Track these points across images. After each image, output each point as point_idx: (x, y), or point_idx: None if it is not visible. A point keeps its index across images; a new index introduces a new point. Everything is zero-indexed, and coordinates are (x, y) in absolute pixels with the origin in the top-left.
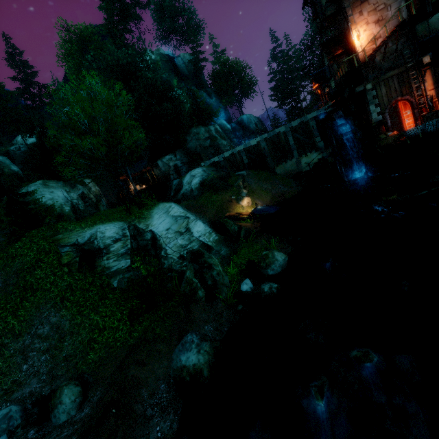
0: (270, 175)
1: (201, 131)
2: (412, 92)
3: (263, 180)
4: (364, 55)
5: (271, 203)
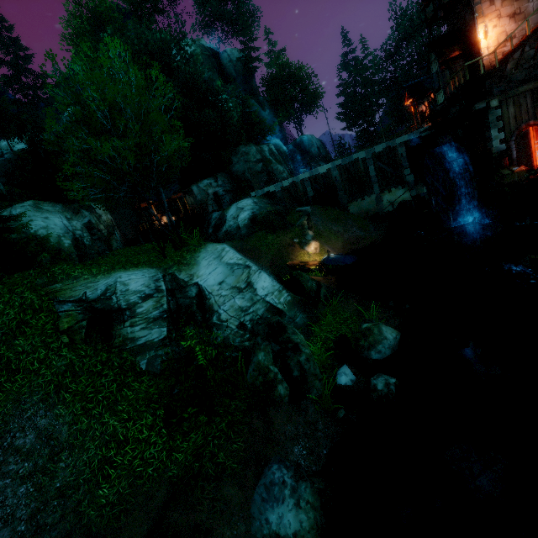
0: (342, 215)
1: (251, 150)
2: None
3: (332, 219)
4: (490, 61)
5: (344, 251)
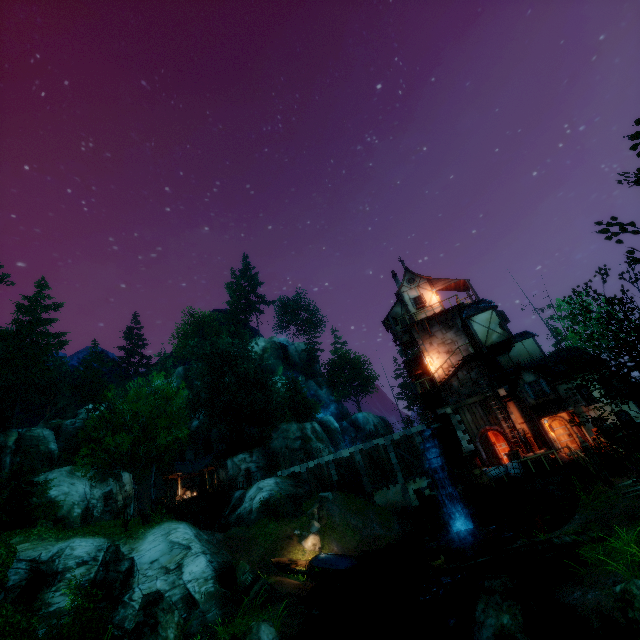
0: (365, 505)
1: (292, 428)
2: (501, 422)
3: (353, 510)
4: (441, 379)
5: (355, 552)
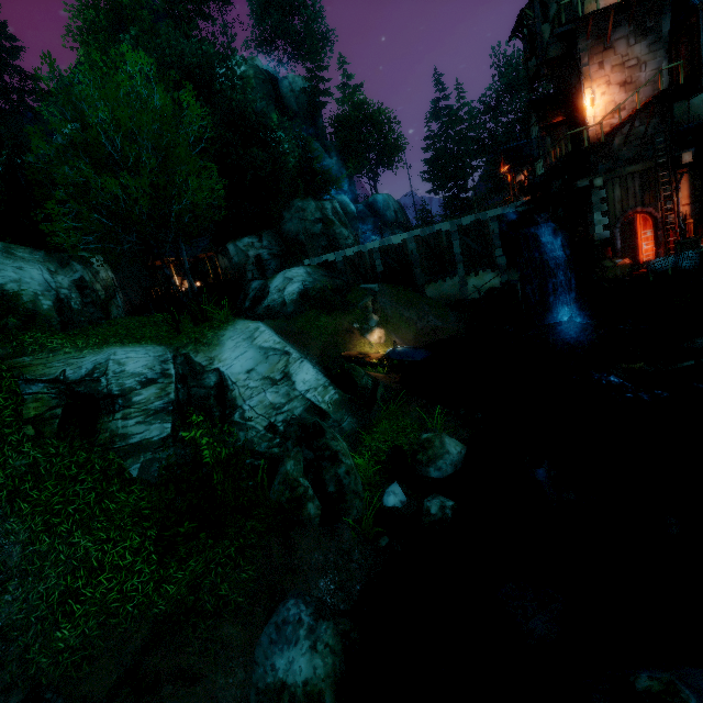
0: (416, 298)
1: (309, 206)
2: (658, 203)
3: (404, 303)
4: (597, 133)
5: (416, 343)
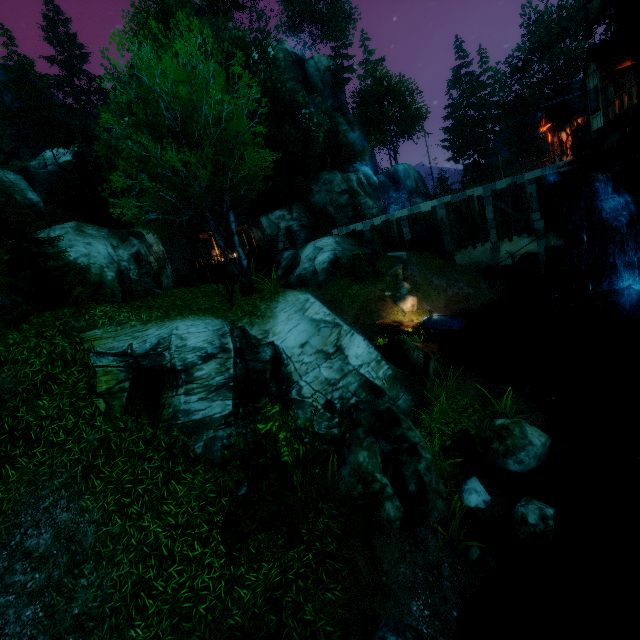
0: (445, 265)
1: (336, 179)
2: None
3: (433, 270)
4: None
5: (448, 311)
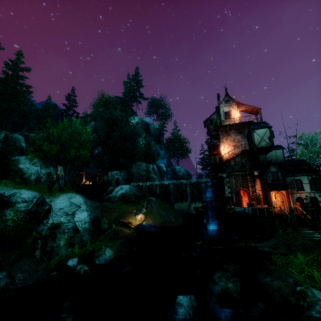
0: (169, 207)
1: (143, 165)
2: (249, 187)
3: (163, 208)
4: (226, 159)
5: (159, 225)
